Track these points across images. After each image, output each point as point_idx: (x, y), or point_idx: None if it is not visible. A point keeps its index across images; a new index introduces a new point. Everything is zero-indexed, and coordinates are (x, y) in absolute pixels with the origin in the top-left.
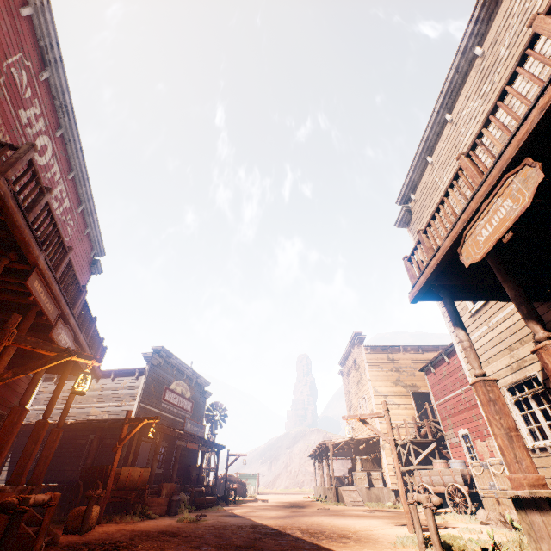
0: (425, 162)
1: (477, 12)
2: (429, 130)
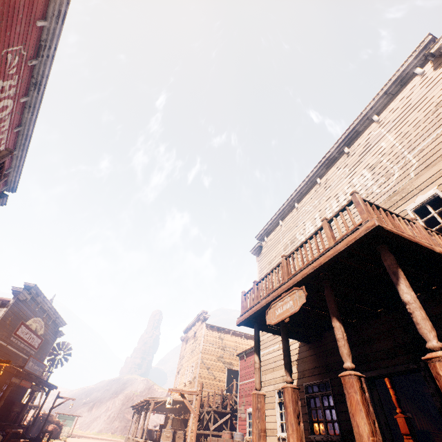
0: (278, 222)
1: (323, 161)
2: (285, 206)
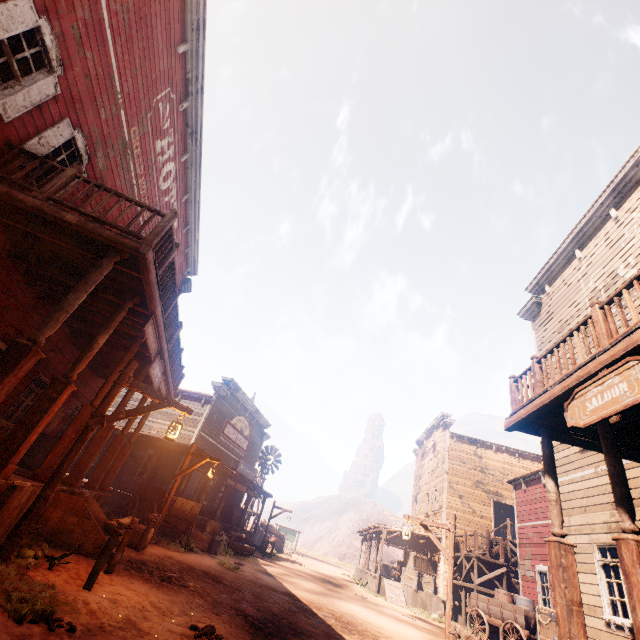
0: (573, 254)
1: None
2: (585, 220)
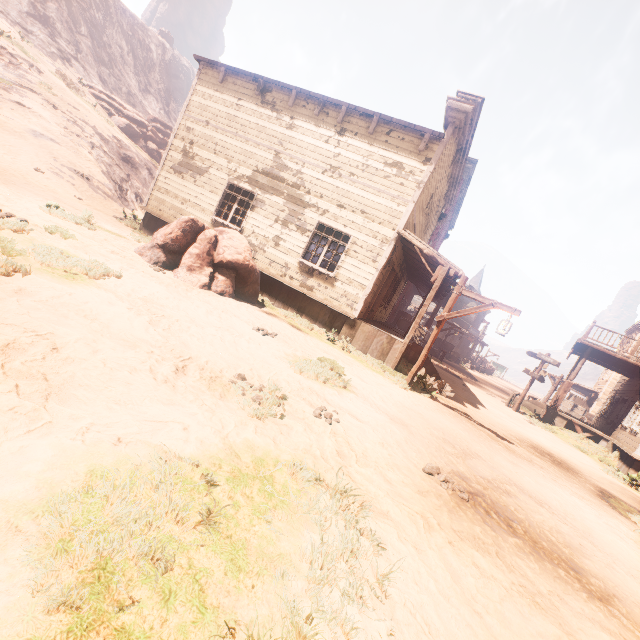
0: None
1: None
2: None
